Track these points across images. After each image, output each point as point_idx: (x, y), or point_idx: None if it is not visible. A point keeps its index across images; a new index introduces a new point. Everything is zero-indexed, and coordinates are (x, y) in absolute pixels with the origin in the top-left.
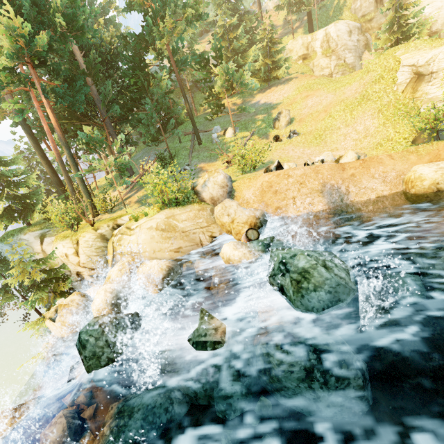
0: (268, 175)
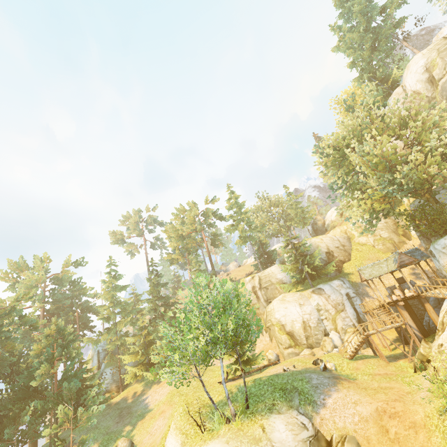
0: None
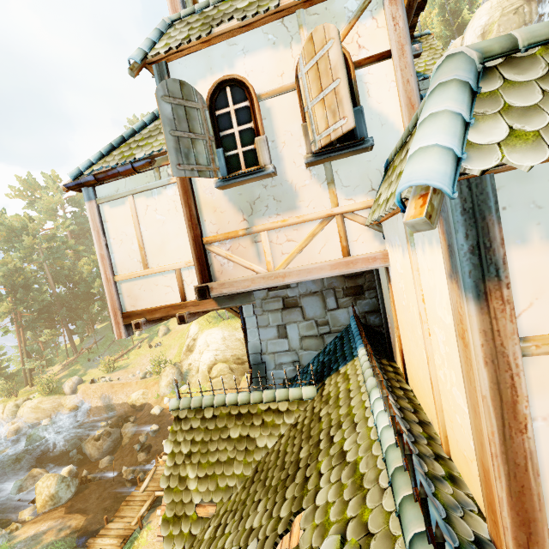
0: (84, 386)
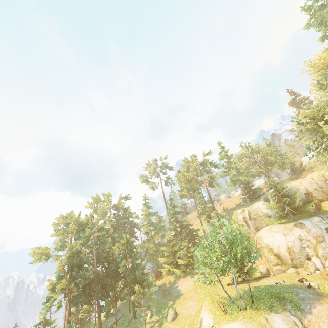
0: None
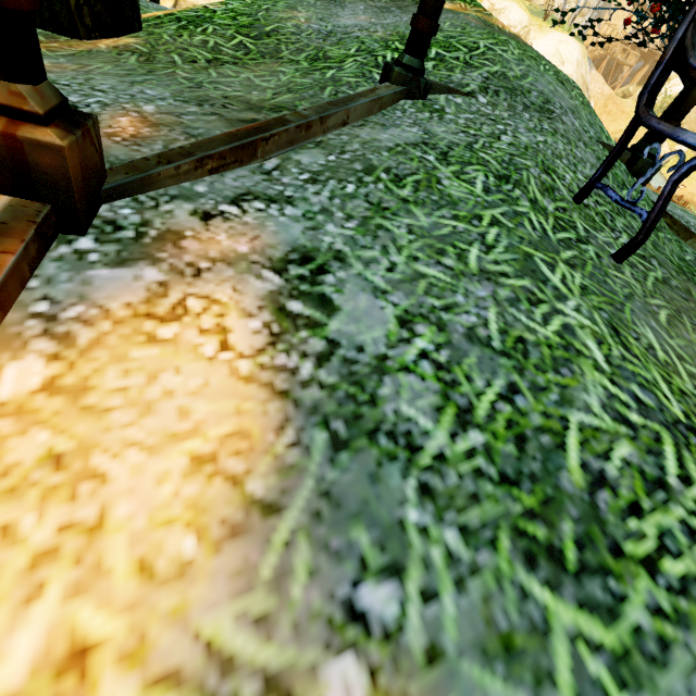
0: None
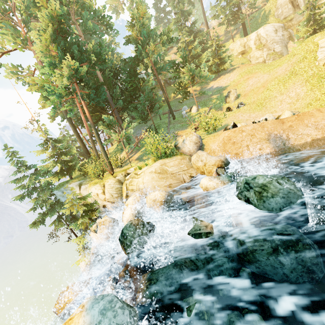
0: (227, 131)
